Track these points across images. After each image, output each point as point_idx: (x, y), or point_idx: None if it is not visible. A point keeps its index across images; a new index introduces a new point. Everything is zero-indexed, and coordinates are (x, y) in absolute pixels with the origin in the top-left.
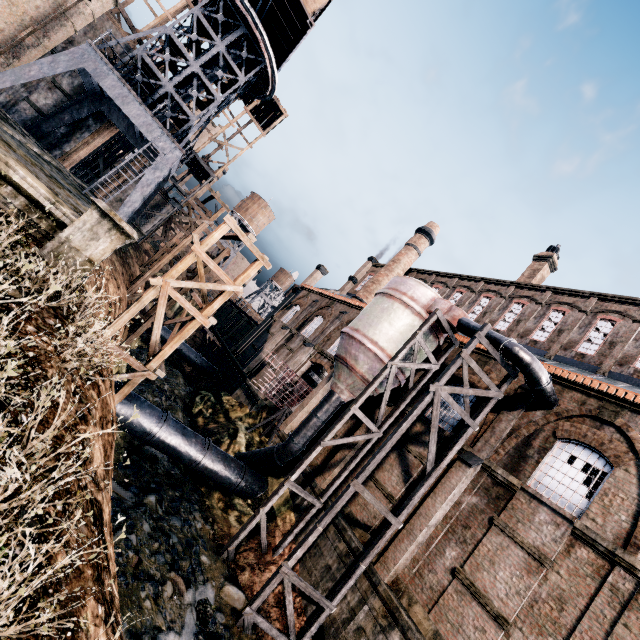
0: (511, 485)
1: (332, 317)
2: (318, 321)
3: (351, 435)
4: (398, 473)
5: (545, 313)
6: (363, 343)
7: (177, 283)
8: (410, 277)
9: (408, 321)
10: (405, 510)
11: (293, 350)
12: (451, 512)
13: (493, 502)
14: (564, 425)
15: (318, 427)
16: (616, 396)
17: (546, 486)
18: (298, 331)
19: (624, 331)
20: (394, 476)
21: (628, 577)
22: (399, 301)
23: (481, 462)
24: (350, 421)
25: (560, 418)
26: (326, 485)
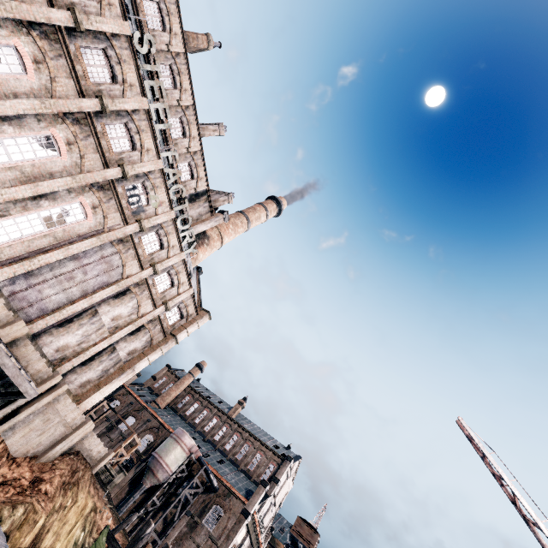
0: (198, 522)
1: (142, 421)
2: (132, 419)
3: (143, 502)
4: (162, 520)
5: (233, 435)
6: (163, 465)
7: (111, 461)
8: (187, 433)
9: (181, 454)
10: (164, 537)
11: (113, 440)
12: (178, 535)
13: (191, 529)
14: (217, 499)
15: (133, 502)
16: (231, 489)
17: (207, 521)
18: (117, 424)
19: (250, 451)
20: (160, 522)
21: (216, 547)
22: (180, 445)
23: (192, 514)
24: (144, 494)
25: (217, 496)
26: (129, 529)
